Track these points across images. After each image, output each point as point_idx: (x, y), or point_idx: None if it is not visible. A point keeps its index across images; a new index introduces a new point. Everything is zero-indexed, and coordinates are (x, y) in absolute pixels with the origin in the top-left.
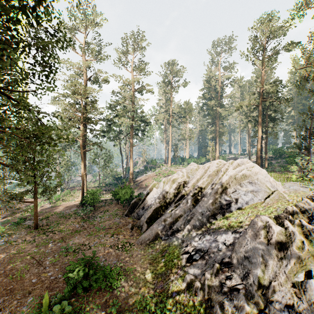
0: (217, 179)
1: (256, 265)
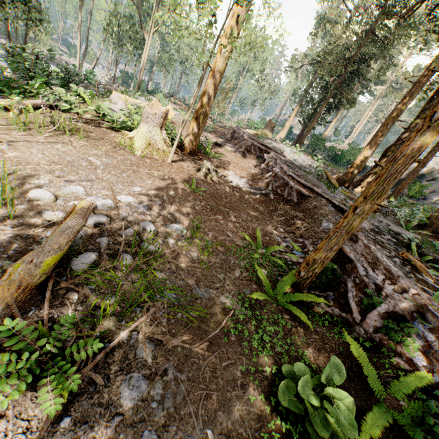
0: None
1: None
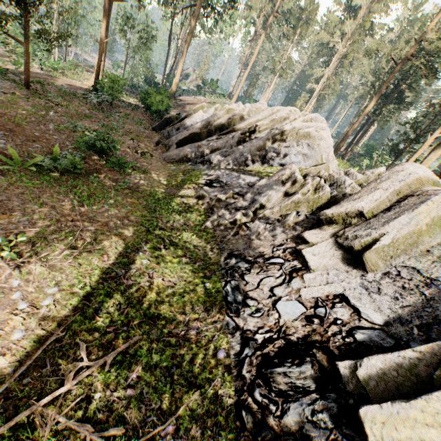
0: (278, 127)
1: (263, 197)
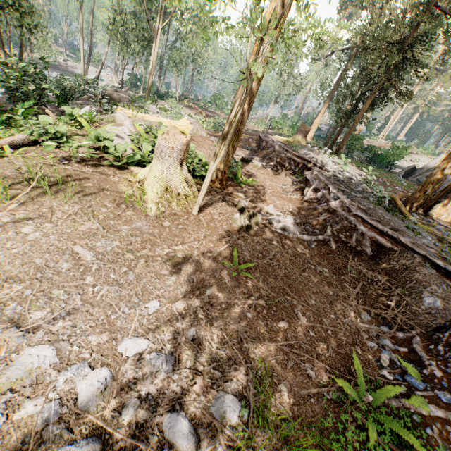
0: None
1: None
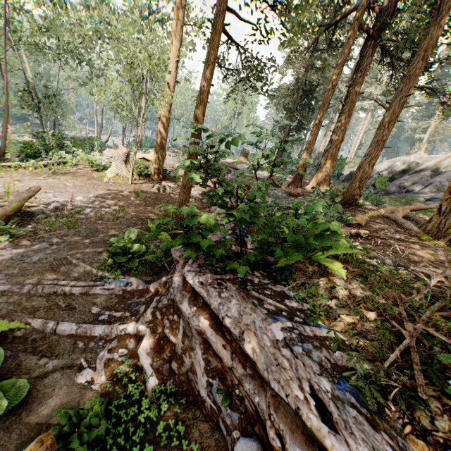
0: None
1: None
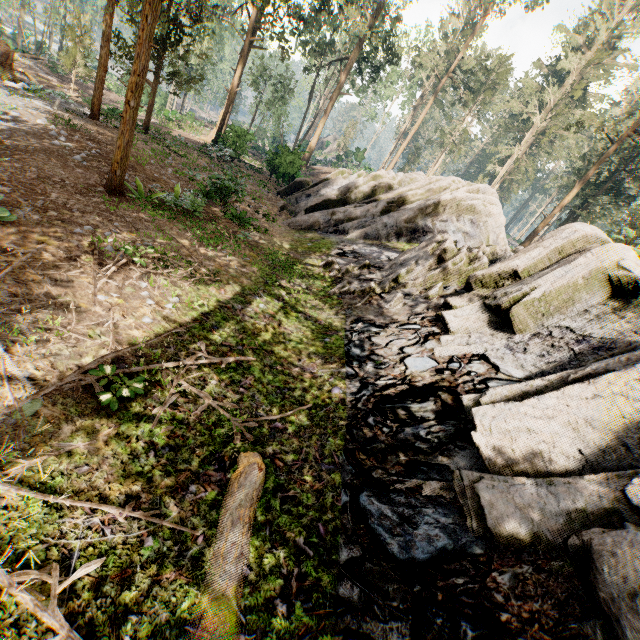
0: (435, 197)
1: (405, 266)
